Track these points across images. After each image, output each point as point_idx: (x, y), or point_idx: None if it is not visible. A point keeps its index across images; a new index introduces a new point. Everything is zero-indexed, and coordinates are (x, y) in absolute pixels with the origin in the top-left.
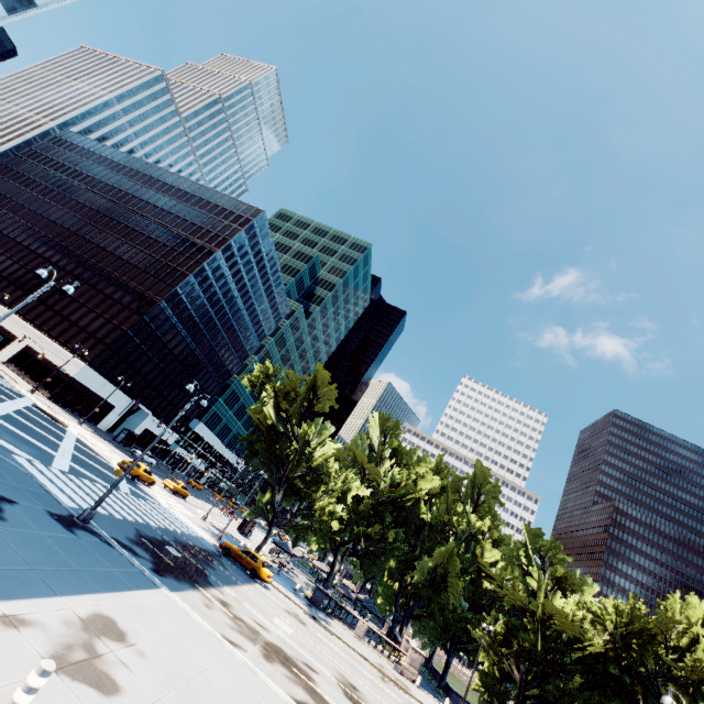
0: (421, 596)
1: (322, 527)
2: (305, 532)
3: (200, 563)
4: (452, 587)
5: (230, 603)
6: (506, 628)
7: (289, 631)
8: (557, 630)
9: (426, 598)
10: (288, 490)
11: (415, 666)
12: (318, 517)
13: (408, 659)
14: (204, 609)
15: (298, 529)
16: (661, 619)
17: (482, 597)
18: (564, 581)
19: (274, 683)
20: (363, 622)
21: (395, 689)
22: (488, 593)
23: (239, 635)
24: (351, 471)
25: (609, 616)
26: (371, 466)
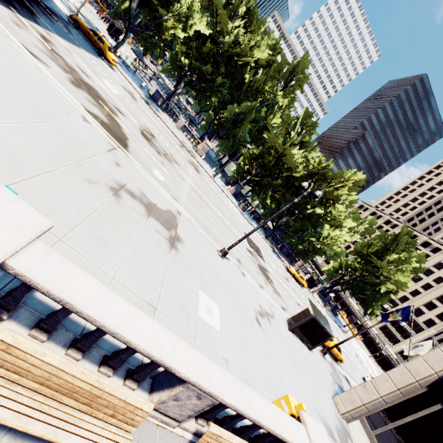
0: (226, 127)
1: (174, 58)
2: (153, 48)
3: (33, 7)
4: (244, 127)
5: (55, 44)
6: (260, 153)
7: (115, 93)
8: (284, 164)
9: (227, 128)
10: (145, 3)
11: (204, 151)
12: (162, 35)
13: (202, 147)
14: (8, 22)
15: (148, 43)
16: (336, 175)
17: (259, 141)
18: (305, 145)
19: (69, 94)
20: (182, 121)
21: (186, 152)
22: (263, 140)
23: (48, 59)
24: (204, 11)
25: (313, 165)
26: (221, 14)
